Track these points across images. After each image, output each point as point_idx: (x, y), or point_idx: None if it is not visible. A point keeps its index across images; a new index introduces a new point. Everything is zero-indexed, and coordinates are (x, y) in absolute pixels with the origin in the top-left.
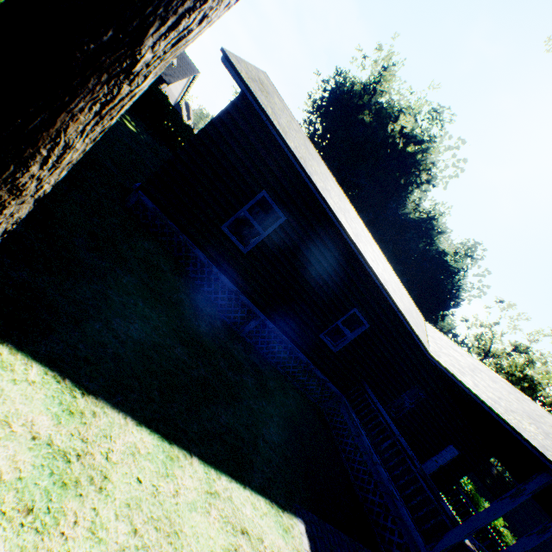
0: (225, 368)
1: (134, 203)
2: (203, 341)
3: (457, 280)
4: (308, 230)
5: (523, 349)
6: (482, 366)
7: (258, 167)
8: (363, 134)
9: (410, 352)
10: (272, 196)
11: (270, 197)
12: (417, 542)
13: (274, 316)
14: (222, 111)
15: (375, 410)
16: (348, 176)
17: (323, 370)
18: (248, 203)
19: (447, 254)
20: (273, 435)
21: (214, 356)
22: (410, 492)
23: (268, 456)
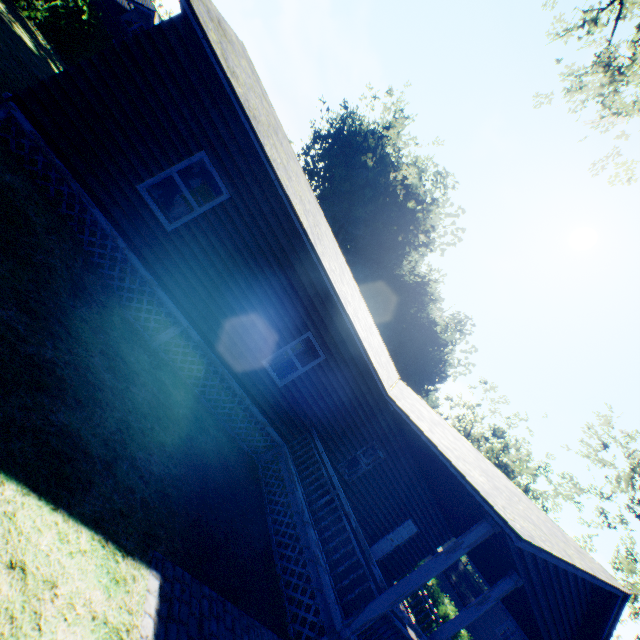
0: (100, 367)
1: (3, 121)
2: (71, 325)
3: (445, 354)
4: (258, 219)
5: (501, 433)
6: (449, 427)
7: (198, 118)
8: (365, 179)
9: (371, 398)
10: (214, 161)
11: (211, 162)
12: (333, 618)
13: (203, 327)
14: (155, 28)
15: (319, 461)
16: (345, 223)
17: (262, 409)
18: (180, 162)
19: (438, 325)
20: (156, 464)
21: (85, 347)
22: (347, 567)
23: (131, 485)
